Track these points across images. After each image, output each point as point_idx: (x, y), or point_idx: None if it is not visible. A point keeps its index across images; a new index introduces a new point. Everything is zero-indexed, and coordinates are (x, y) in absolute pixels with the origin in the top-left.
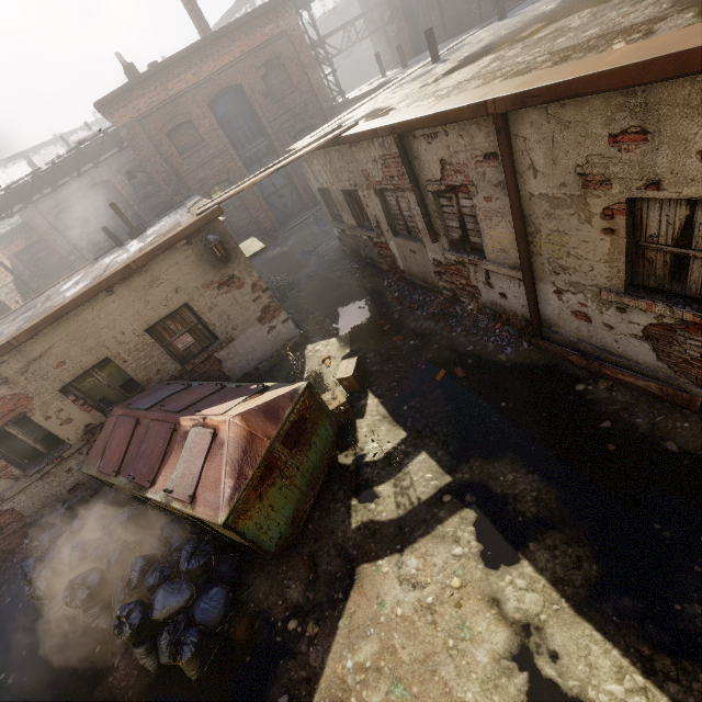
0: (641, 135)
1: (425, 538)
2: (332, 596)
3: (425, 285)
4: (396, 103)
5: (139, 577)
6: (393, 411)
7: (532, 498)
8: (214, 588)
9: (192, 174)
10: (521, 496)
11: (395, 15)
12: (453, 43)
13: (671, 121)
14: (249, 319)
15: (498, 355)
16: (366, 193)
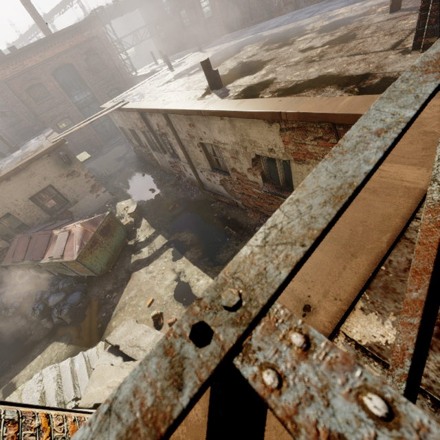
0: (193, 126)
1: (156, 260)
2: (123, 284)
3: (170, 172)
4: (146, 94)
5: (40, 297)
6: (151, 223)
7: (190, 240)
8: (75, 292)
9: (45, 114)
10: (187, 240)
11: (162, 29)
12: (182, 57)
13: (196, 123)
14: (85, 191)
15: (191, 198)
16: (138, 132)
